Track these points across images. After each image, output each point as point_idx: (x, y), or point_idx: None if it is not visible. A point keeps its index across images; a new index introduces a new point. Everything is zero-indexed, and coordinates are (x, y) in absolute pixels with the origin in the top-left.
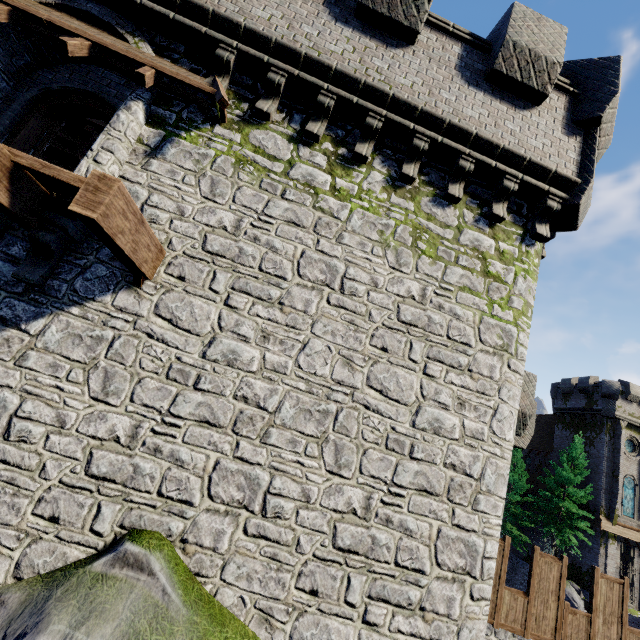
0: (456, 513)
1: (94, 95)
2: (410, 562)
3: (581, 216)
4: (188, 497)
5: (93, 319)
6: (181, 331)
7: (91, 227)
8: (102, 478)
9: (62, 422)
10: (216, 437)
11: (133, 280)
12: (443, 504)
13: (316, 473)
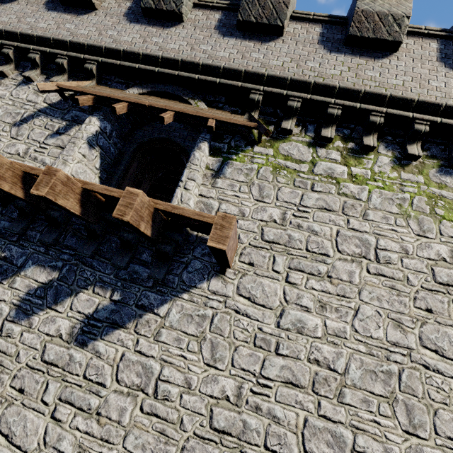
0: None
1: (167, 139)
2: None
3: None
4: (288, 451)
5: (197, 302)
6: (258, 306)
7: (214, 251)
8: (222, 431)
9: (189, 384)
10: (300, 396)
11: (219, 270)
12: None
13: (393, 433)
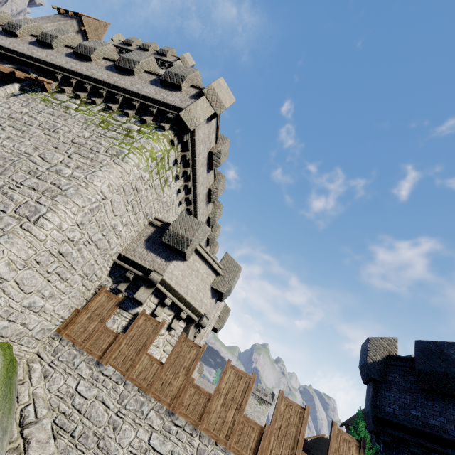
0: (41, 198)
1: None
2: (2, 208)
3: (189, 123)
4: None
5: None
6: None
7: None
8: None
9: None
10: None
11: None
12: (38, 194)
13: None
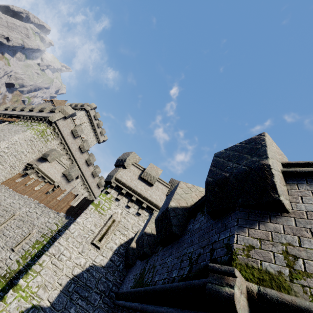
0: None
1: None
2: None
3: (52, 120)
4: None
5: None
6: None
7: None
8: None
9: None
10: None
11: None
12: None
13: None
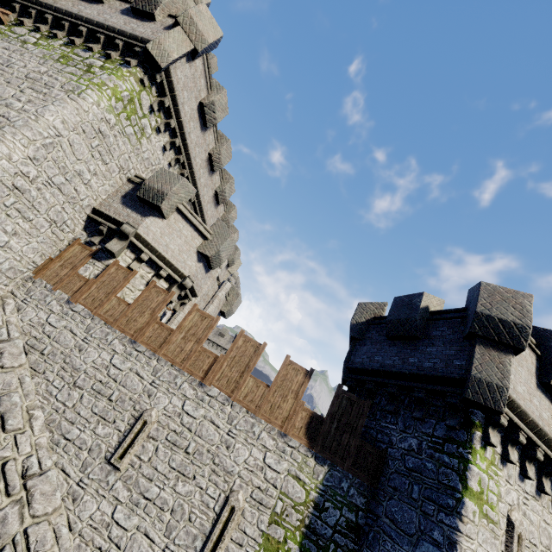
0: None
1: None
2: None
3: (159, 58)
4: None
5: None
6: None
7: None
8: None
9: None
10: None
11: None
12: None
13: None
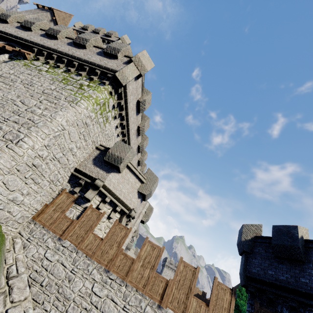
0: (21, 128)
1: None
2: None
3: (122, 80)
4: None
5: None
6: None
7: None
8: None
9: None
10: None
11: None
12: (18, 126)
13: None
